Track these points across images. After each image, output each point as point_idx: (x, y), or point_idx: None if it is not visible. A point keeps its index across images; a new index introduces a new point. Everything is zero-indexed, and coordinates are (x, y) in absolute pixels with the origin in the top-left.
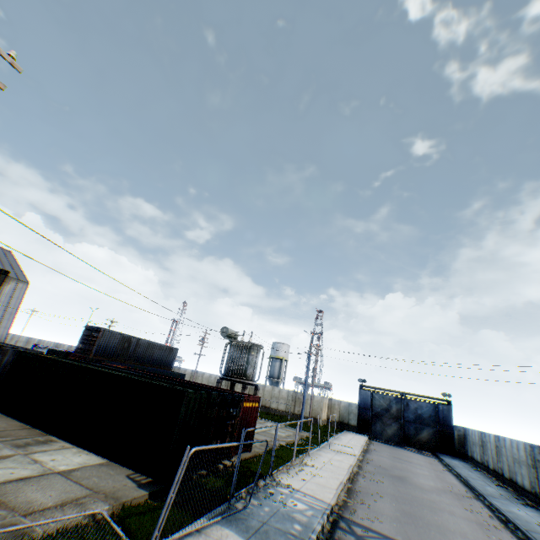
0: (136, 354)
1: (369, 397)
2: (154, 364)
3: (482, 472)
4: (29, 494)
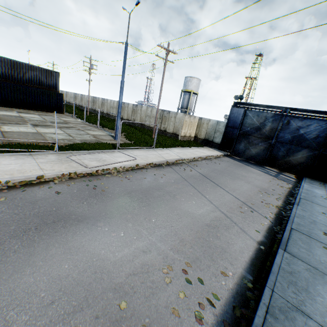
0: None
1: (241, 116)
2: (32, 84)
3: None
4: None
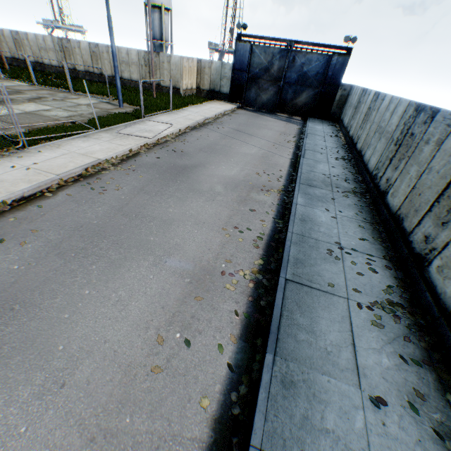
0: None
1: (248, 54)
2: None
3: (340, 138)
4: None
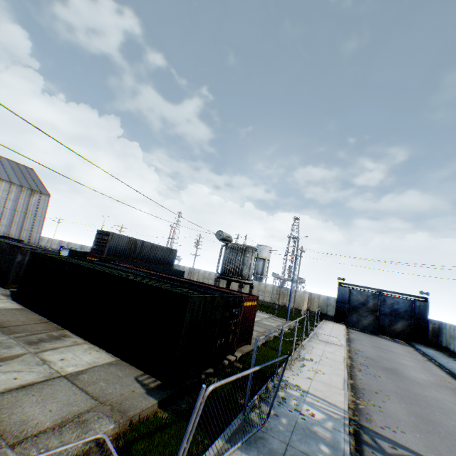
0: (142, 255)
1: (347, 293)
2: (158, 262)
3: None
4: (27, 409)
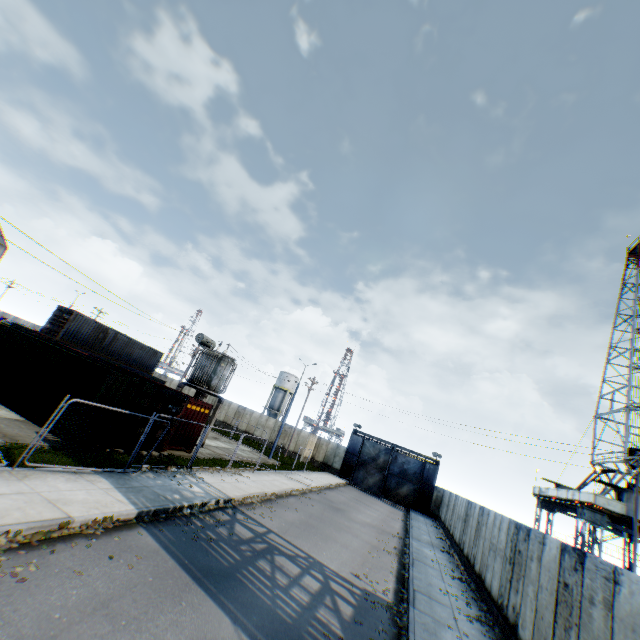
0: (112, 348)
1: (360, 444)
2: (133, 363)
3: (439, 529)
4: None
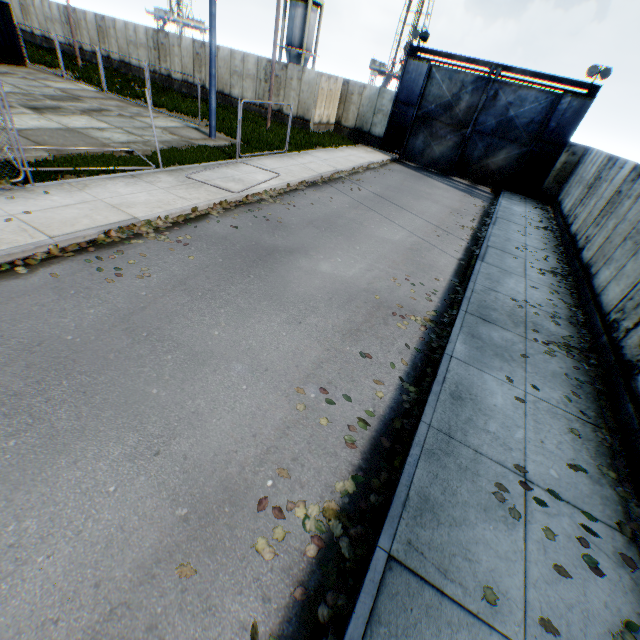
0: None
1: (422, 79)
2: None
3: (551, 234)
4: None
